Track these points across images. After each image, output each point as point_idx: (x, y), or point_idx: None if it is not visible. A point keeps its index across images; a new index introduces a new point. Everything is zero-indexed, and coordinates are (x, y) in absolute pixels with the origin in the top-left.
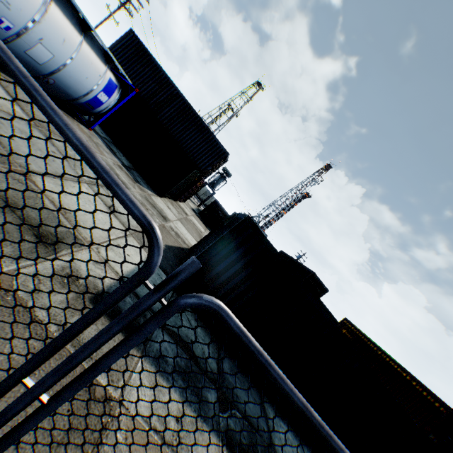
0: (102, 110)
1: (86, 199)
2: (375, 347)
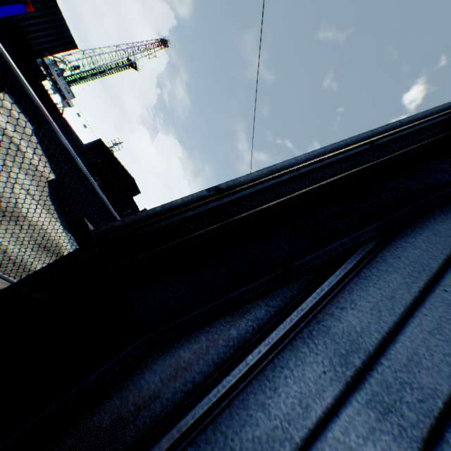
0: None
1: (29, 202)
2: None
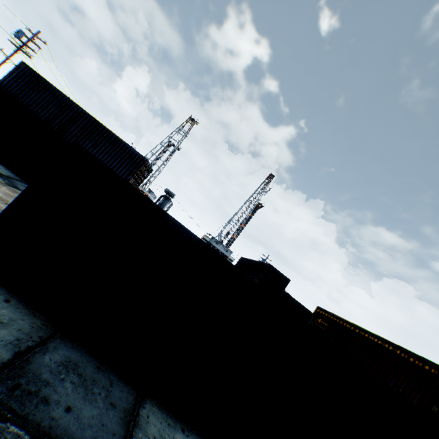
0: None
1: None
2: (352, 327)
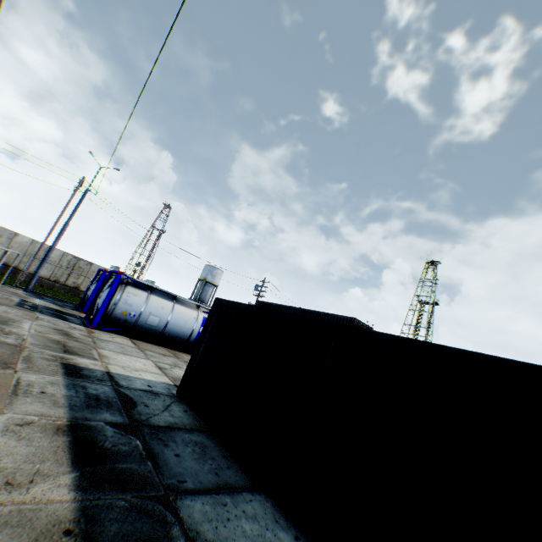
0: None
1: (136, 361)
2: None
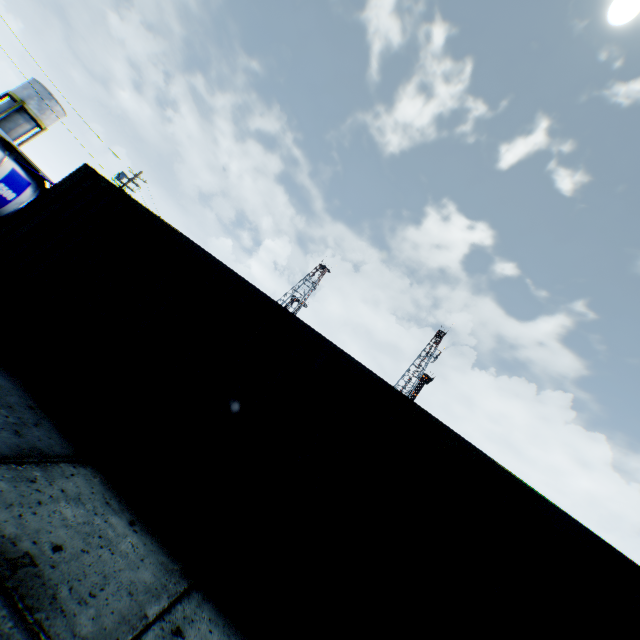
0: (12, 212)
1: None
2: None
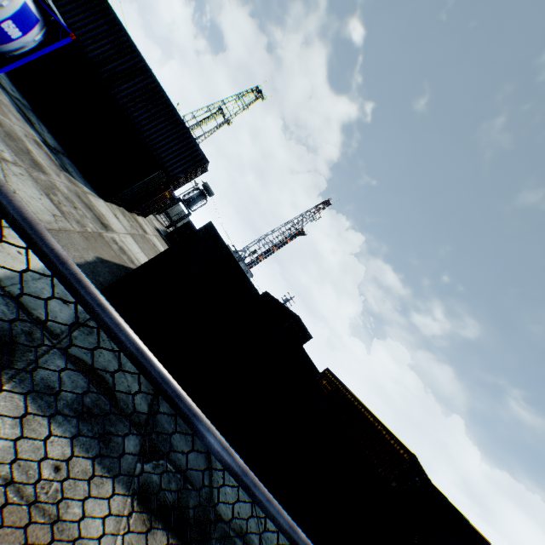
0: (11, 50)
1: None
2: (353, 398)
